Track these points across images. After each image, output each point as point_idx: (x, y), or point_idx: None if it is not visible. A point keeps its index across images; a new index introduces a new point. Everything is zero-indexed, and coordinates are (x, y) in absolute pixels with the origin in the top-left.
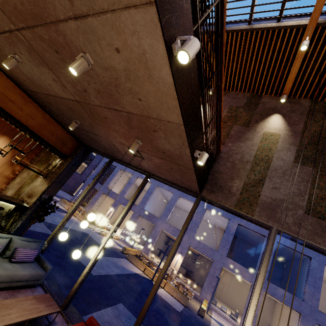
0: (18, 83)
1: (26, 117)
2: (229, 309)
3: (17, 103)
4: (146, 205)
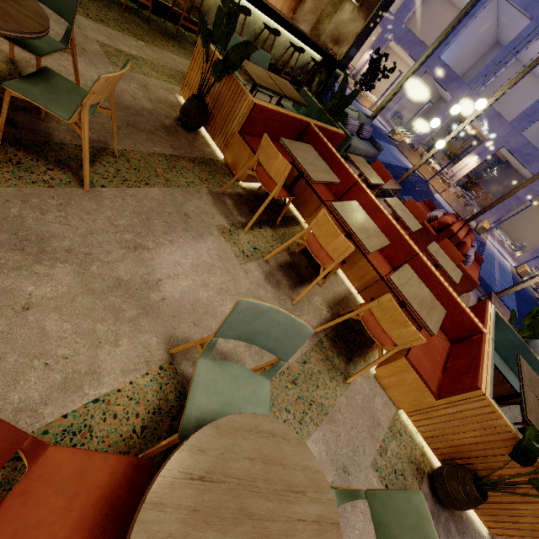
0: None
1: None
2: (508, 240)
3: None
4: (447, 48)
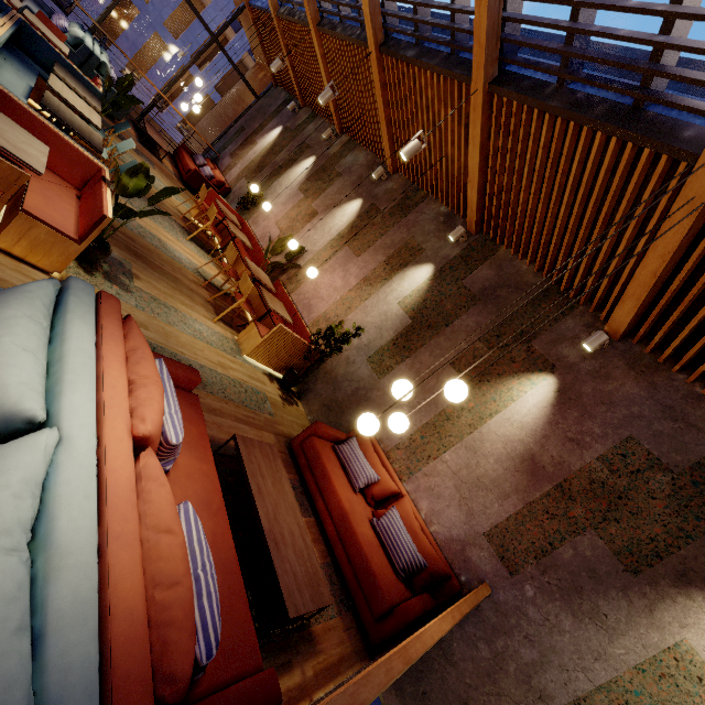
0: None
1: None
2: None
3: None
4: None
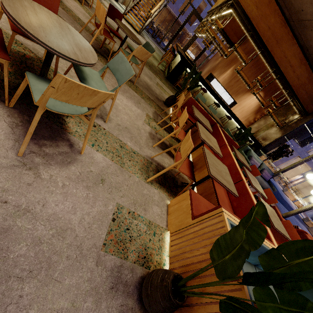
0: (305, 49)
1: (294, 78)
2: None
3: (293, 66)
4: None
